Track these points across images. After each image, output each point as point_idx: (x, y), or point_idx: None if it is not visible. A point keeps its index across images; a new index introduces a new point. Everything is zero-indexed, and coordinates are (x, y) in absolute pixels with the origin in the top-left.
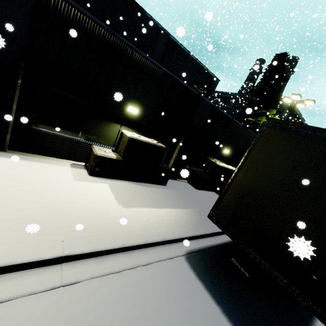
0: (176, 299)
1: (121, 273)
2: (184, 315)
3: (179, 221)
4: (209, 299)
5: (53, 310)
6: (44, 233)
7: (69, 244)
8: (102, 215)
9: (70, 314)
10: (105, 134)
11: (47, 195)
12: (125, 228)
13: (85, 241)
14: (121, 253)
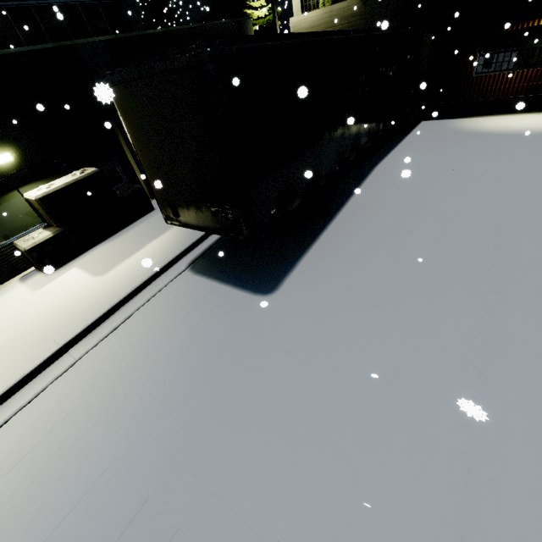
0: (180, 304)
1: (125, 322)
2: (187, 309)
3: (173, 241)
4: (213, 284)
5: (80, 373)
6: (34, 347)
7: (60, 338)
8: (82, 298)
9: (93, 366)
10: (13, 218)
11: (15, 324)
12: (110, 291)
13: (73, 327)
14: (118, 310)
